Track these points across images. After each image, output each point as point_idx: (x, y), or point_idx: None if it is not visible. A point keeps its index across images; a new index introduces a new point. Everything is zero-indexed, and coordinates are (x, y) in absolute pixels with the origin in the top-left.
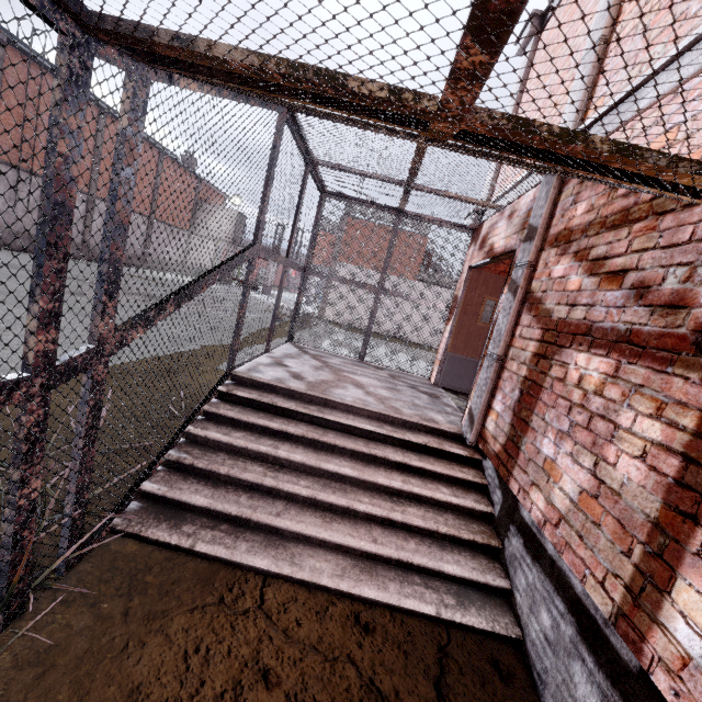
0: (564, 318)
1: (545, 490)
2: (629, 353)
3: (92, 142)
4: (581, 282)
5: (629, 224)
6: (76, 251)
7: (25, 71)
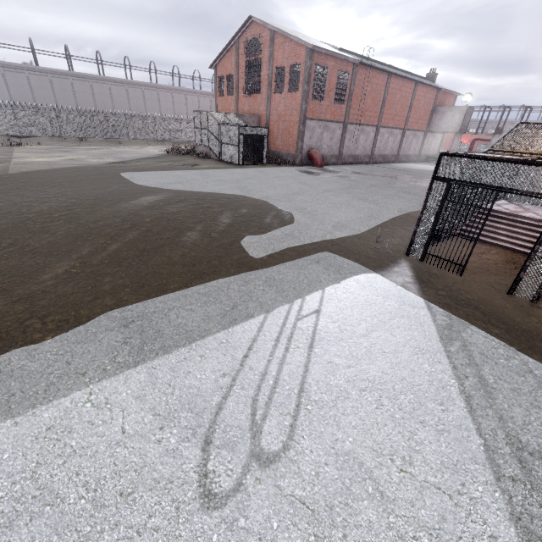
0: None
1: None
2: None
3: (382, 95)
4: None
5: None
6: (368, 159)
7: (362, 73)
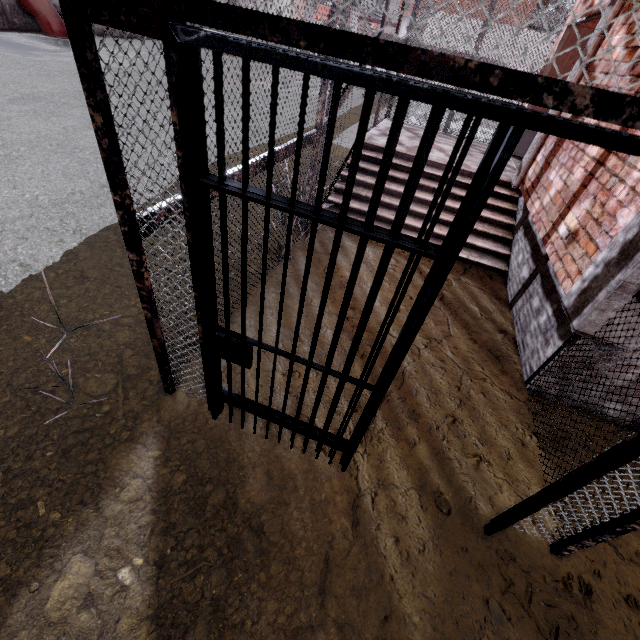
0: (598, 85)
1: (542, 199)
2: None
3: None
4: (619, 54)
5: None
6: None
7: None
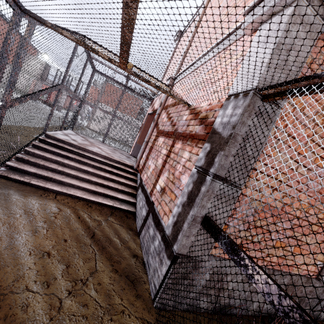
0: (161, 129)
1: (147, 173)
2: (167, 136)
3: None
4: (165, 120)
5: (175, 106)
6: None
7: None
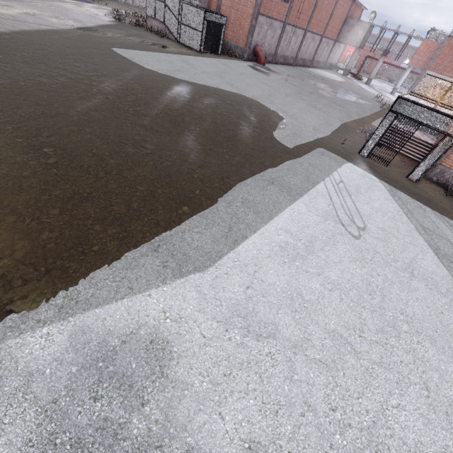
0: None
1: None
2: None
3: None
4: None
5: None
6: (292, 61)
7: None
